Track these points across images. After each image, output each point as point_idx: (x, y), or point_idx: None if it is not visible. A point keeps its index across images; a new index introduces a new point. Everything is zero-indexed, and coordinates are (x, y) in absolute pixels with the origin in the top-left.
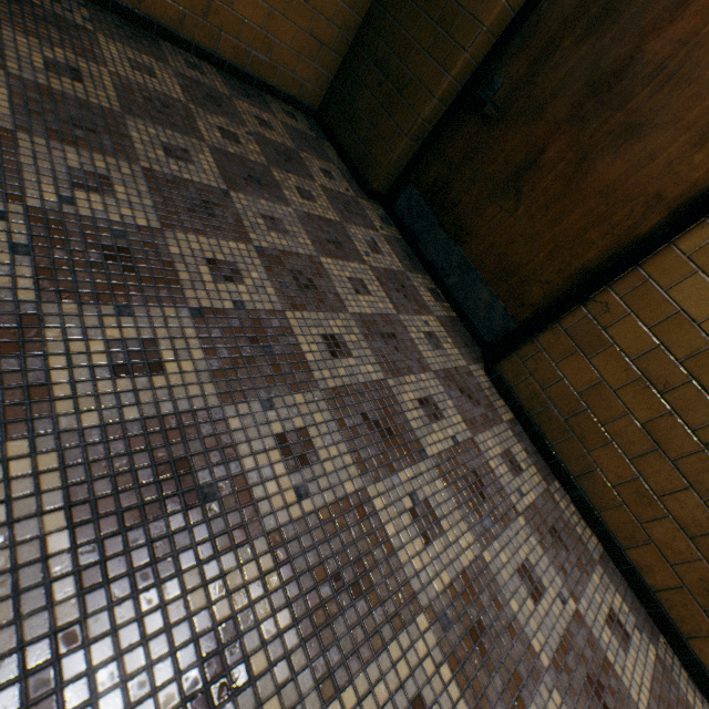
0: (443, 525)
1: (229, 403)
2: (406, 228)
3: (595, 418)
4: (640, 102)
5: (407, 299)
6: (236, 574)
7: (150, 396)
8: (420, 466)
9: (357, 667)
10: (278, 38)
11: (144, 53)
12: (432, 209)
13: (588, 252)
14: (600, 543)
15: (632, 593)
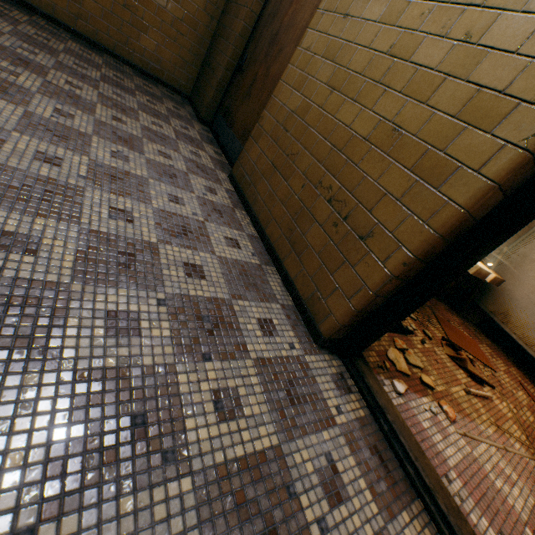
0: (131, 163)
1: (41, 95)
2: (216, 134)
3: (259, 170)
4: (283, 40)
5: (191, 143)
6: (4, 105)
7: (6, 77)
8: (135, 153)
9: (38, 140)
10: (163, 57)
11: (91, 52)
12: (225, 120)
13: None
14: (258, 235)
15: (266, 253)
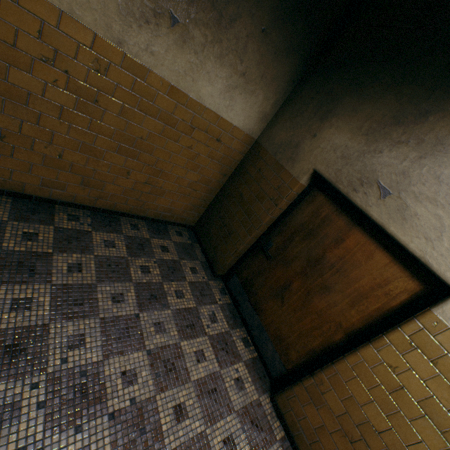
0: None
1: None
2: (233, 296)
3: (323, 447)
4: (328, 276)
5: (227, 354)
6: None
7: None
8: None
9: None
10: (175, 207)
11: (112, 232)
12: (245, 291)
13: (314, 341)
14: None
15: None
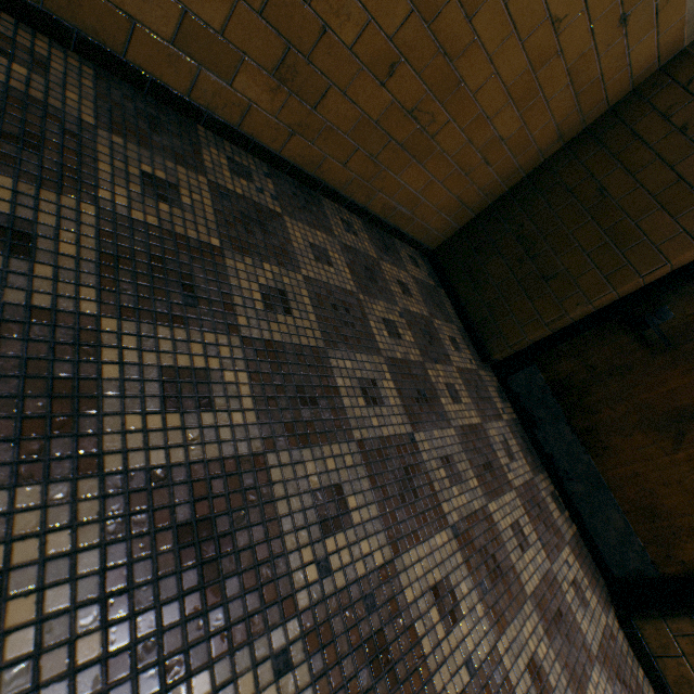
0: None
1: None
2: (521, 406)
3: None
4: None
5: (546, 528)
6: None
7: None
8: None
9: None
10: (427, 198)
11: (317, 227)
12: (560, 403)
13: None
14: None
15: None
